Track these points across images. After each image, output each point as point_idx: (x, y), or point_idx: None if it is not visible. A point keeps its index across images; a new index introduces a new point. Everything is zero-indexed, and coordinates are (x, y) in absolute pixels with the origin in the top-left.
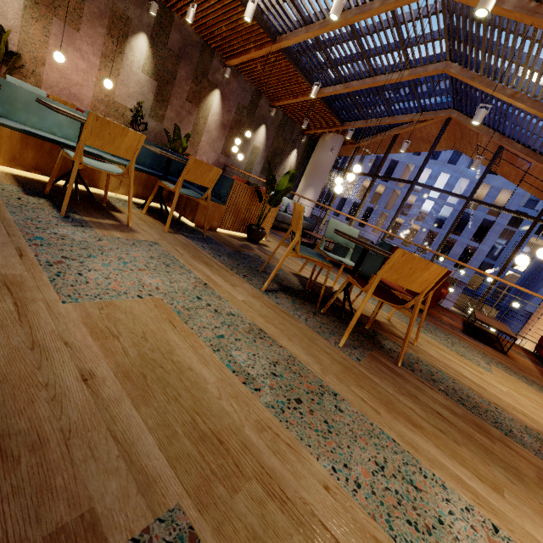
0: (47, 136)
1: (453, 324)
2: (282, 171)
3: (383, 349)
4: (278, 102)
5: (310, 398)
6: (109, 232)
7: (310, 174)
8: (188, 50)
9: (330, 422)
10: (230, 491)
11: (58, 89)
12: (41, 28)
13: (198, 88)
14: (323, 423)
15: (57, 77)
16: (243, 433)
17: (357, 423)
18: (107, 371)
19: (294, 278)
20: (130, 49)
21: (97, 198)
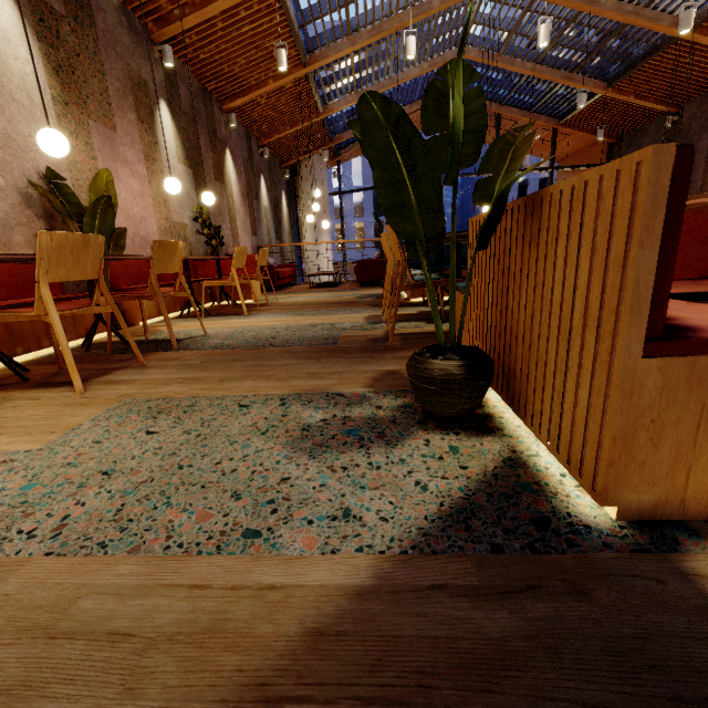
0: None
1: None
2: (284, 225)
3: None
4: (269, 138)
5: None
6: None
7: (315, 213)
8: (196, 105)
9: None
10: None
11: (129, 240)
12: (83, 146)
13: (216, 156)
14: None
15: (122, 222)
16: None
17: None
18: None
19: None
20: (160, 132)
21: None
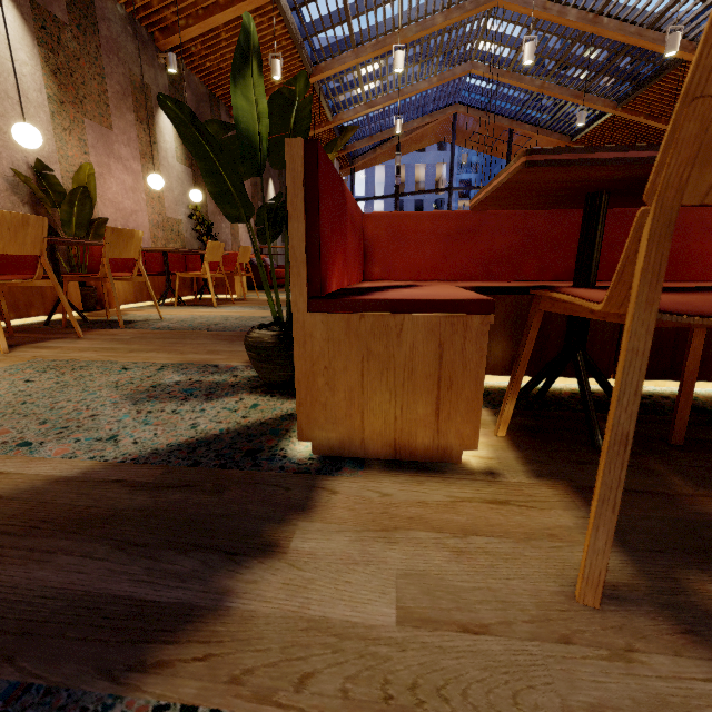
0: None
1: None
2: None
3: None
4: None
5: None
6: None
7: None
8: (201, 109)
9: None
10: None
11: None
12: (76, 142)
13: None
14: None
15: (111, 213)
16: None
17: None
18: None
19: None
20: (159, 133)
21: None
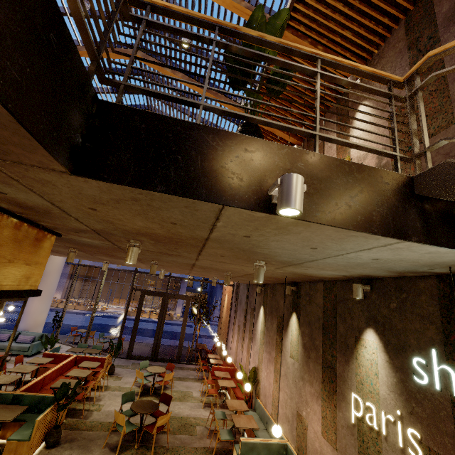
0: None
1: None
2: None
3: None
4: None
5: None
6: None
7: None
8: None
9: None
10: None
11: None
12: None
13: None
14: None
15: None
16: None
17: None
18: None
19: None
20: None
21: None
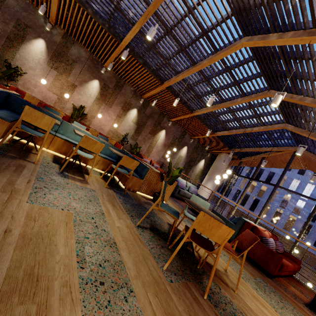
0: (74, 142)
1: (299, 295)
2: (195, 169)
3: (201, 284)
4: (194, 136)
5: (112, 285)
6: (75, 181)
7: (211, 173)
8: (153, 114)
9: (111, 303)
10: (19, 302)
11: (96, 126)
12: (98, 106)
13: (155, 129)
14: (106, 301)
15: (97, 122)
16: (53, 282)
17: (131, 312)
18: (17, 232)
19: (166, 226)
20: (129, 114)
21: (83, 168)
